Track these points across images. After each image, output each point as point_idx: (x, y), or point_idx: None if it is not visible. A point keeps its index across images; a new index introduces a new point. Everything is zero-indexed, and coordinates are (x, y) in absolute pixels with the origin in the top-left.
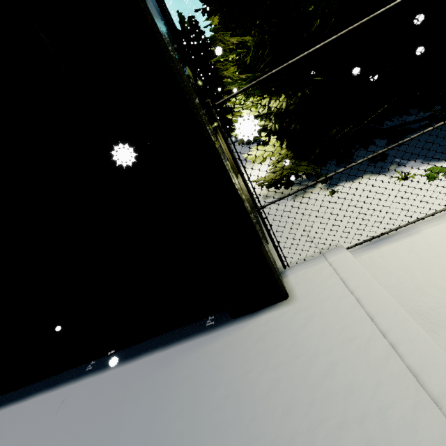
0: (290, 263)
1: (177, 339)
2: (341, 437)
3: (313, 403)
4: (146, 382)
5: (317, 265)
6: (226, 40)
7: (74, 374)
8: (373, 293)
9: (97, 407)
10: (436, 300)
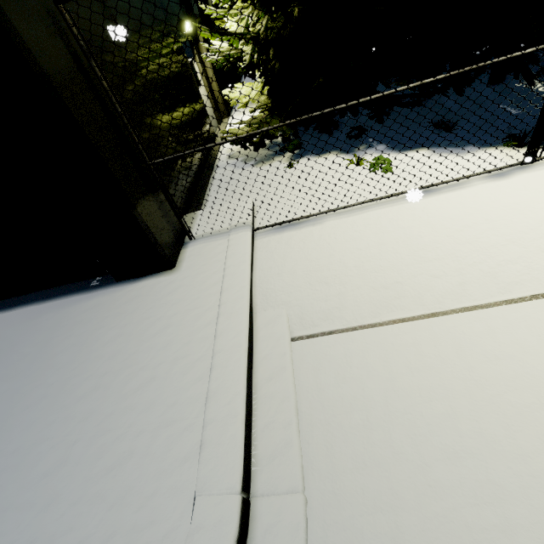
0: (199, 235)
1: (58, 294)
2: (137, 376)
3: (135, 353)
4: (11, 330)
5: (218, 240)
6: None
7: None
8: (237, 272)
9: None
10: (283, 285)
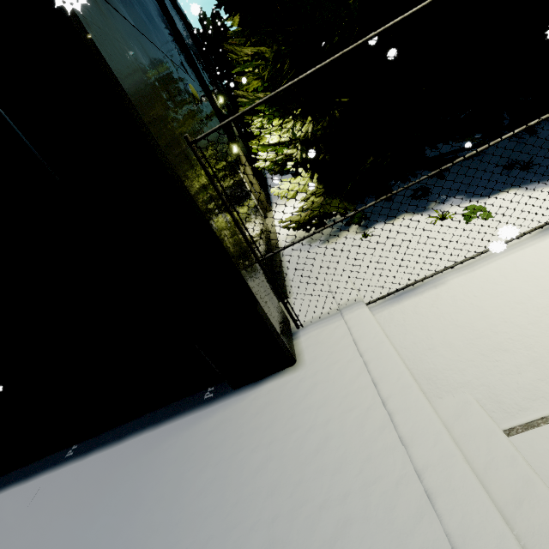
0: (305, 322)
1: (170, 415)
2: (320, 518)
3: (301, 482)
4: (130, 468)
5: (332, 323)
6: (237, 50)
7: (51, 462)
8: (381, 355)
9: (72, 499)
10: (446, 361)
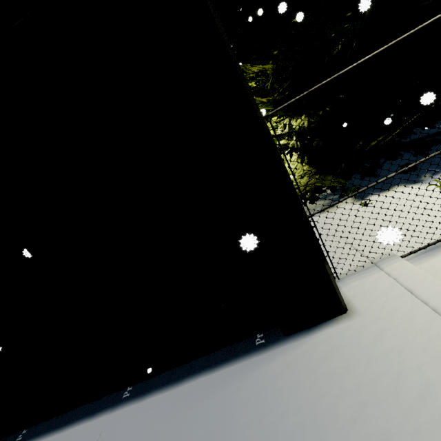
0: (339, 275)
1: (224, 360)
2: None
3: (418, 431)
4: (197, 410)
5: (371, 275)
6: (247, 69)
7: (109, 402)
8: None
9: (142, 440)
10: None
